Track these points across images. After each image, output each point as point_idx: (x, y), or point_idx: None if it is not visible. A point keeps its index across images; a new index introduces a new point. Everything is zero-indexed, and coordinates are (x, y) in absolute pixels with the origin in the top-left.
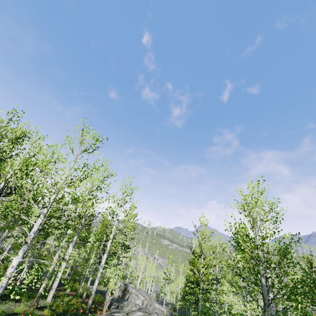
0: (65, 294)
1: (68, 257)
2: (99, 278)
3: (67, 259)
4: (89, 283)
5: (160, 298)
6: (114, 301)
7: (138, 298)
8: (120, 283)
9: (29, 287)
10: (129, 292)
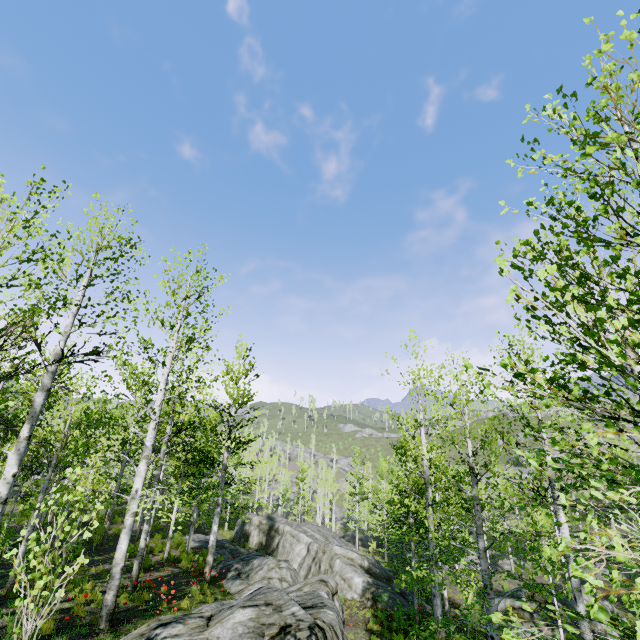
0: (104, 571)
1: (7, 489)
2: (131, 528)
3: (2, 495)
4: (142, 539)
5: (350, 529)
6: (235, 561)
7: (298, 542)
8: (259, 518)
9: (1, 574)
10: (279, 532)
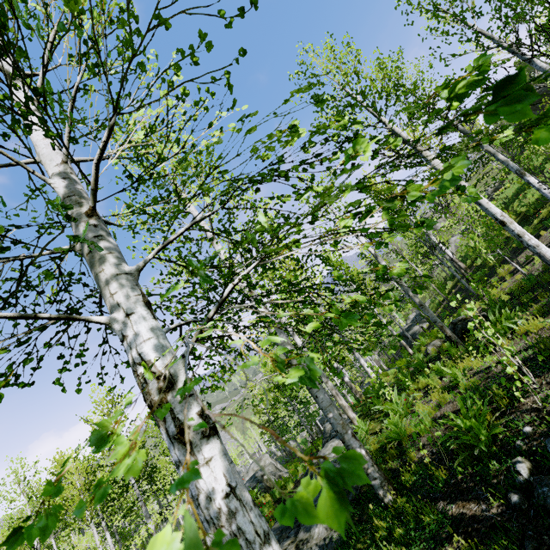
0: None
1: None
2: None
3: None
4: None
5: None
6: None
7: None
8: None
9: None
10: None
